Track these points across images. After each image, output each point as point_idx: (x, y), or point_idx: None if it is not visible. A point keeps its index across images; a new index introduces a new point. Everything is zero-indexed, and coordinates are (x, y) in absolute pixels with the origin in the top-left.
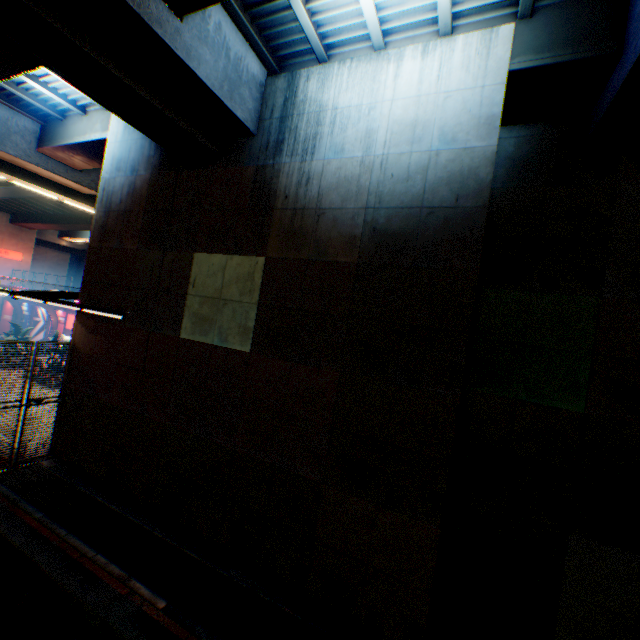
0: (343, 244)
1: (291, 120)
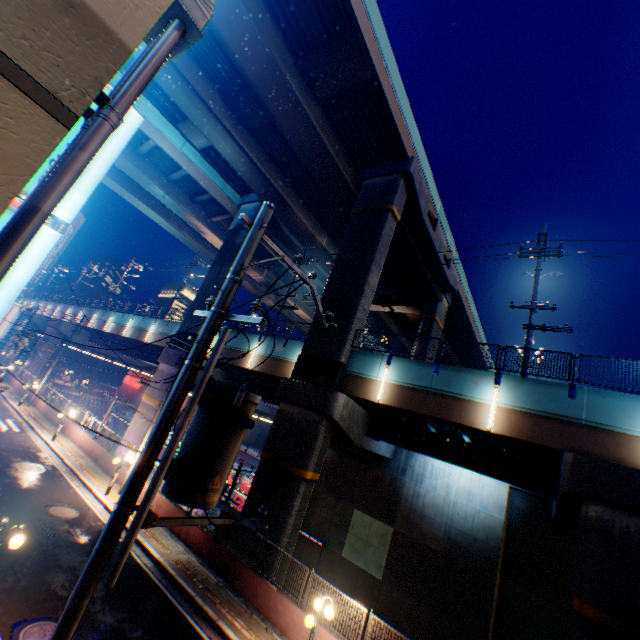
0: (433, 537)
1: (411, 459)
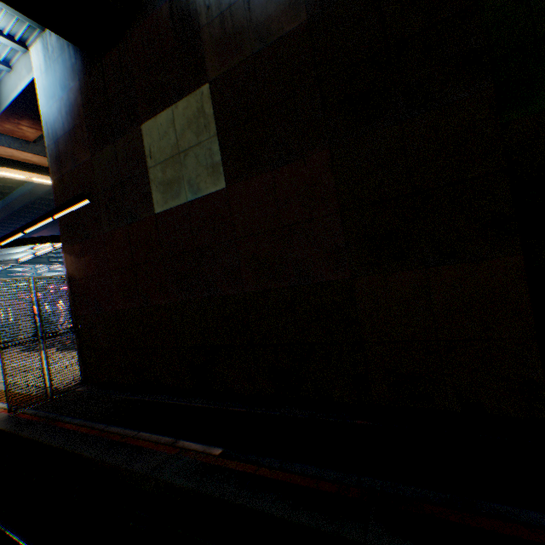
0: (285, 12)
1: None
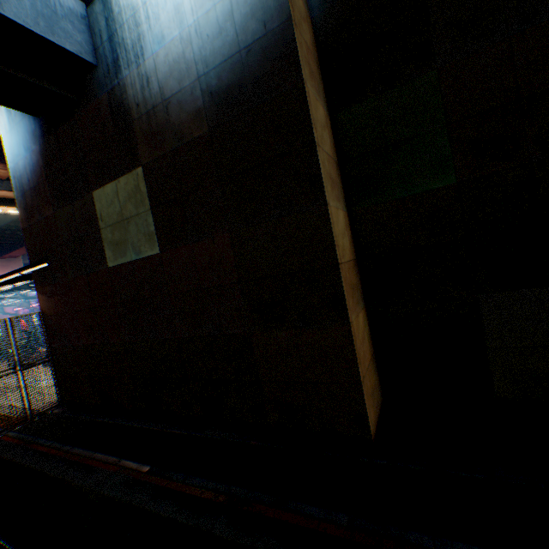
0: (193, 121)
1: (117, 36)
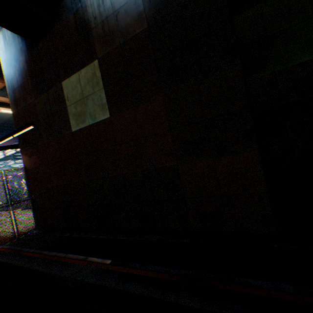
0: (136, 22)
1: None
